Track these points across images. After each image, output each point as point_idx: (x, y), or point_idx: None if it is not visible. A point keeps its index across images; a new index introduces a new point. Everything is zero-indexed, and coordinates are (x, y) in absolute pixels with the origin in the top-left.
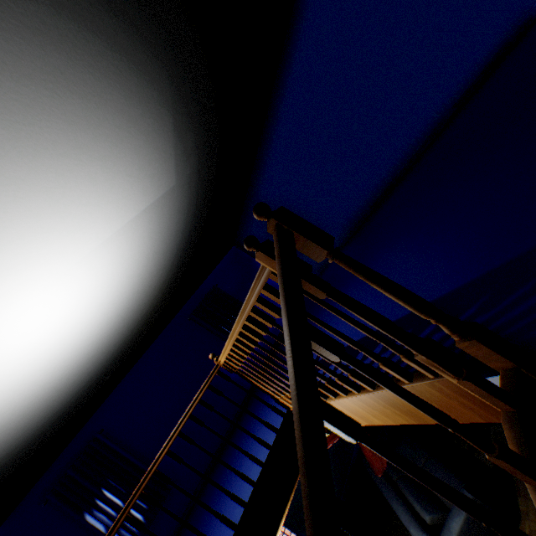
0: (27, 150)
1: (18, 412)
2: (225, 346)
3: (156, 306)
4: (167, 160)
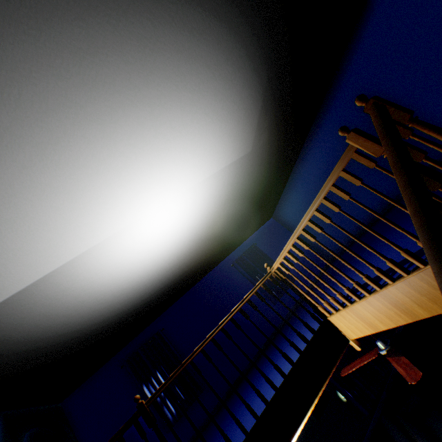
0: (194, 107)
1: (132, 284)
2: (285, 246)
3: (214, 246)
4: (251, 131)
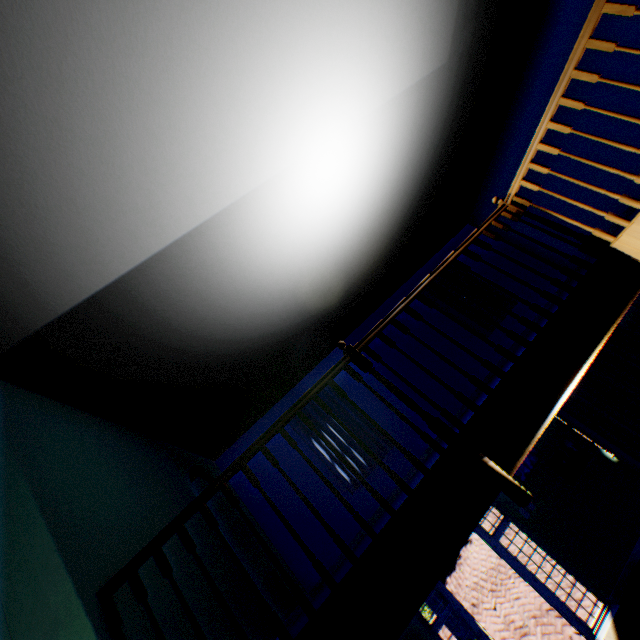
0: None
1: (291, 285)
2: (536, 131)
3: (389, 252)
4: (449, 18)
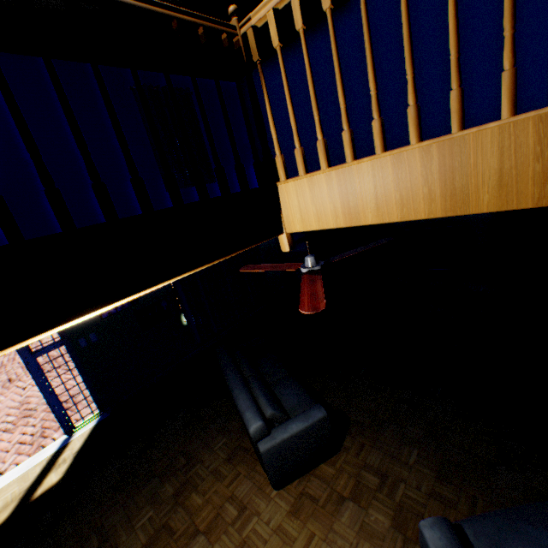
0: None
1: None
2: None
3: None
4: None
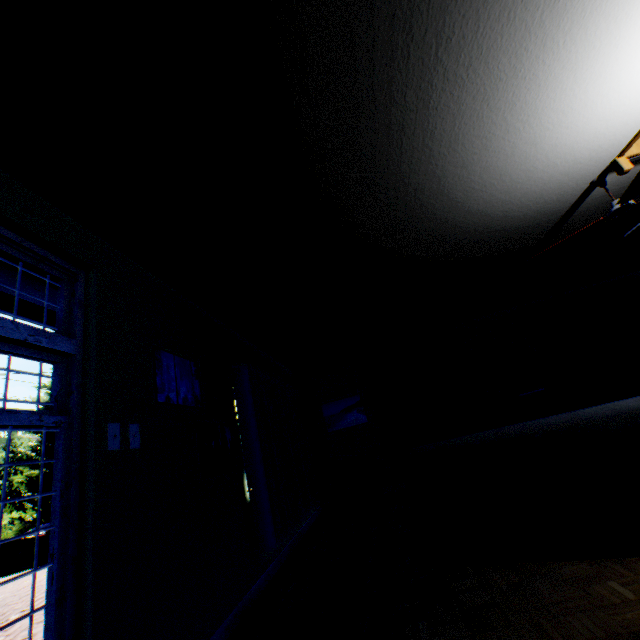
0: None
1: None
2: None
3: None
4: None
